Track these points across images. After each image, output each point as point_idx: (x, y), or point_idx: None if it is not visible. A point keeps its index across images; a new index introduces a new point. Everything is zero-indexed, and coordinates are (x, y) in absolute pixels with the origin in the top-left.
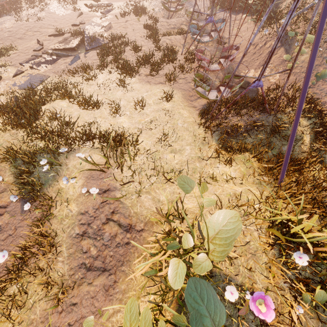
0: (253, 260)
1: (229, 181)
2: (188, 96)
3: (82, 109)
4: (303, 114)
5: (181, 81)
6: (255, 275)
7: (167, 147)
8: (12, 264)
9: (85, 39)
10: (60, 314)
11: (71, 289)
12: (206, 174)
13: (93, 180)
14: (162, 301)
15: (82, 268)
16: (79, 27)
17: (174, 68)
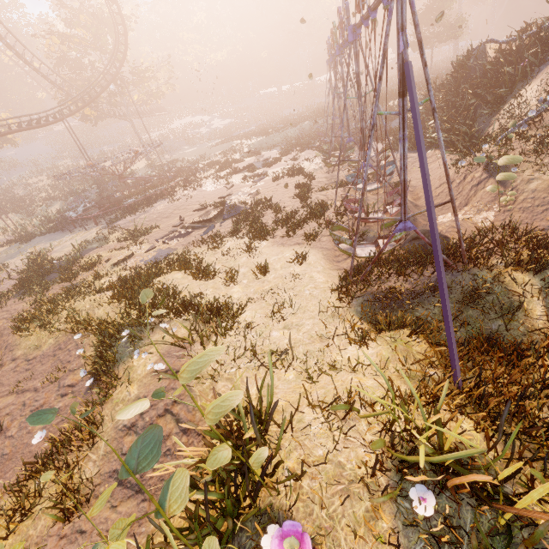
0: (342, 498)
1: (357, 370)
2: (333, 256)
3: (195, 280)
4: (522, 265)
5: (325, 239)
6: (340, 528)
7: (281, 321)
8: (46, 455)
9: (225, 209)
10: (59, 541)
11: (86, 502)
12: (327, 361)
13: (168, 357)
14: (175, 536)
15: (112, 478)
16: (224, 199)
17: (319, 225)
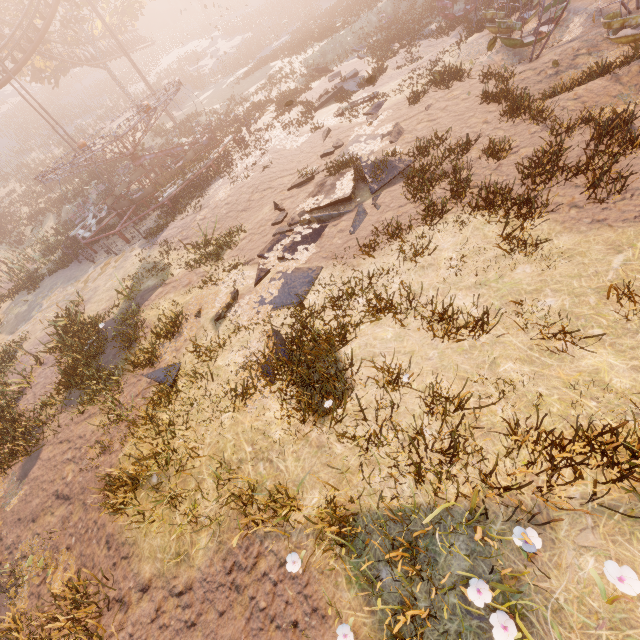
0: None
1: None
2: None
3: (436, 339)
4: None
5: None
6: None
7: None
8: None
9: (365, 172)
10: None
11: None
12: None
13: None
14: None
15: None
16: (342, 155)
17: None
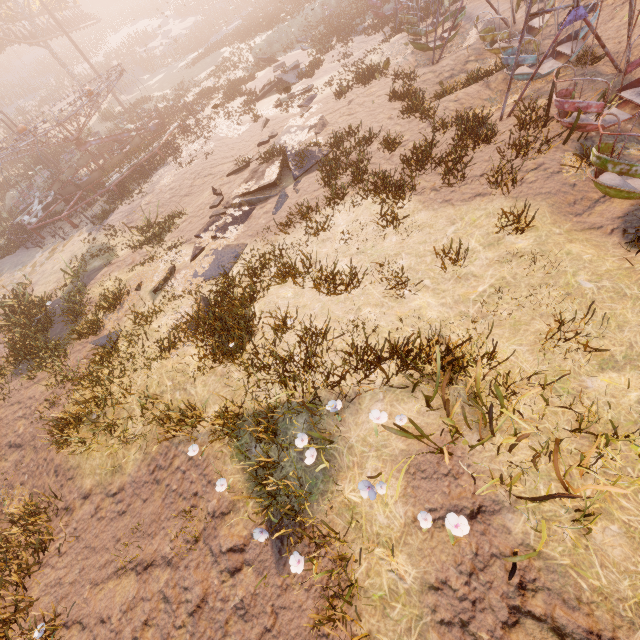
0: None
1: None
2: (565, 205)
3: (323, 295)
4: None
5: (532, 176)
6: None
7: (581, 354)
8: None
9: (289, 160)
10: None
11: None
12: None
13: (426, 481)
14: None
15: None
16: (273, 144)
17: (499, 154)
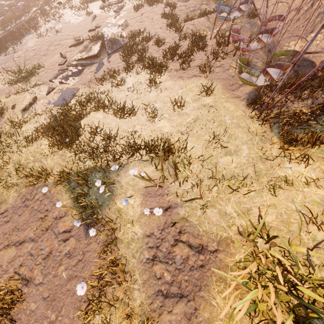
0: None
1: (309, 184)
2: (229, 85)
3: (118, 118)
4: None
5: (218, 70)
6: None
7: (220, 149)
8: (88, 292)
9: (105, 43)
10: None
11: (156, 322)
12: (274, 177)
13: (151, 197)
14: None
15: (159, 296)
16: (97, 32)
17: (206, 56)
